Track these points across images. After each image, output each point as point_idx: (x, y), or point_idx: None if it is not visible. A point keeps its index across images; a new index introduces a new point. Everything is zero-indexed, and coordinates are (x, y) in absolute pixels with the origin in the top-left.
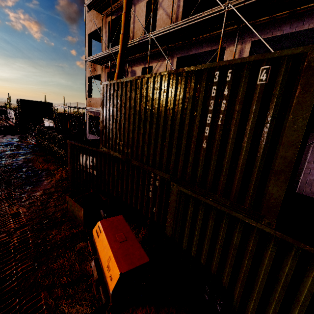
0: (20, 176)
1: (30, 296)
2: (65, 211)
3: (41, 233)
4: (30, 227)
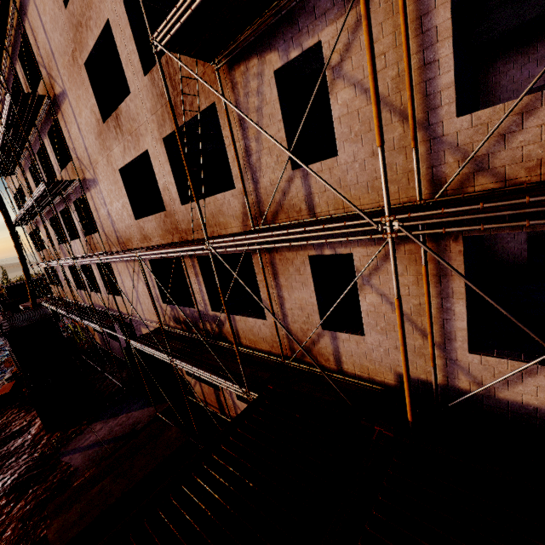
0: None
1: None
2: None
3: None
4: None
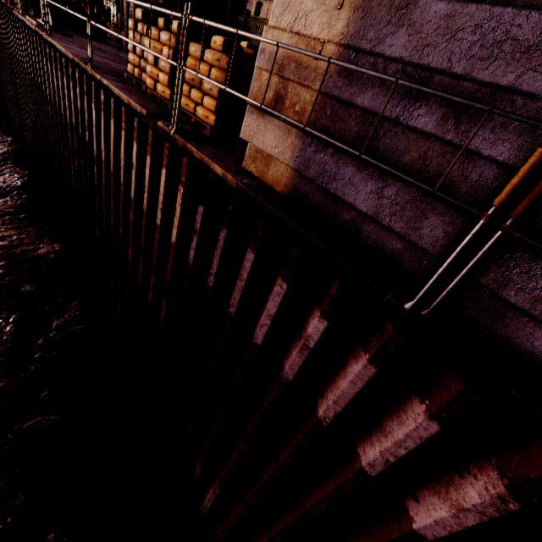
0: None
1: None
2: None
3: None
4: None
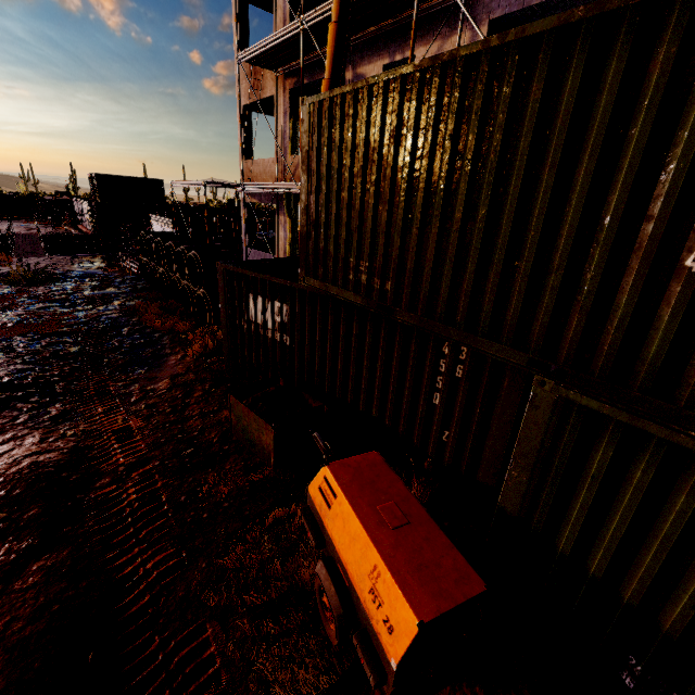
0: (119, 346)
1: (184, 632)
2: (225, 428)
3: (184, 480)
4: (157, 464)
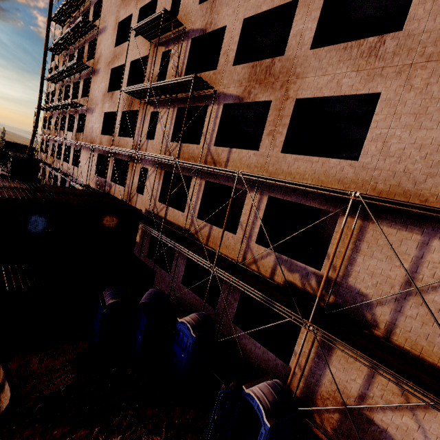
0: None
1: None
2: None
3: None
4: None
